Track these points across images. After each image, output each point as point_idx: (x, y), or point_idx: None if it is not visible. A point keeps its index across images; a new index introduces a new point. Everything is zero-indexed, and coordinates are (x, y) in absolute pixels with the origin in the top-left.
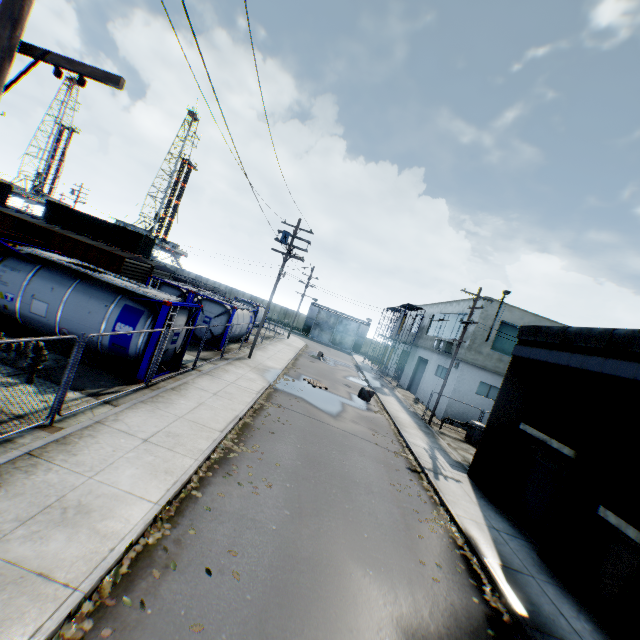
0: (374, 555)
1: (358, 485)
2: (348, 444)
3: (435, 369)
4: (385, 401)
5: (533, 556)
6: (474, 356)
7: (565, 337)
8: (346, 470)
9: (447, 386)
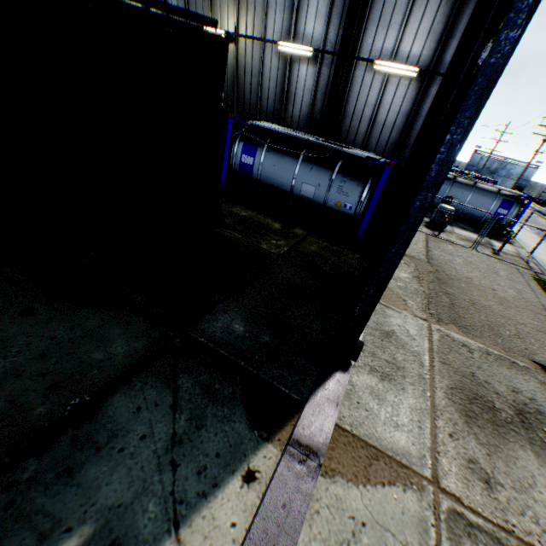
0: None
1: None
2: None
3: None
4: None
5: None
6: None
7: None
8: None
9: None
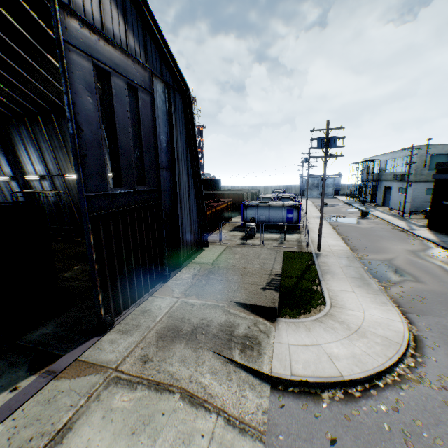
0: (398, 245)
1: (384, 237)
2: (372, 230)
3: (397, 190)
4: (374, 214)
5: None
6: (418, 177)
7: None
8: (377, 235)
9: (407, 196)
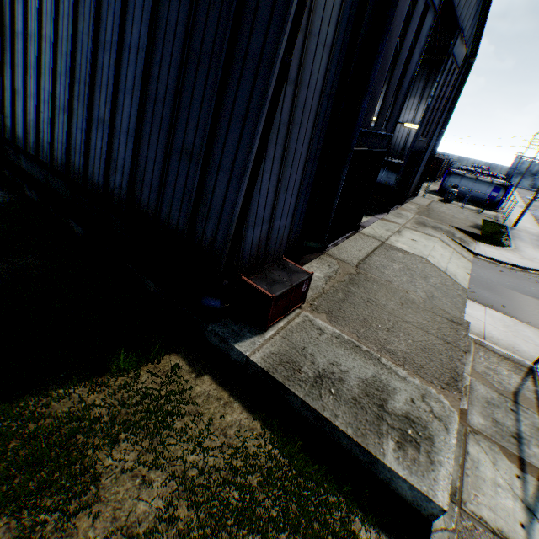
0: None
1: None
2: None
3: None
4: None
5: None
6: None
7: None
8: None
9: None
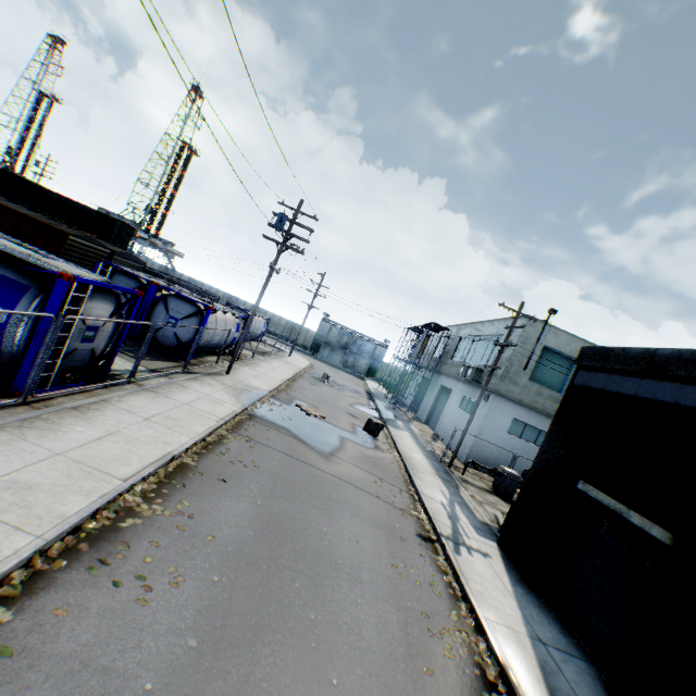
0: None
1: (340, 570)
2: (337, 498)
3: (460, 401)
4: (397, 437)
5: (600, 693)
6: (508, 387)
7: (652, 363)
8: (326, 542)
9: (473, 422)
